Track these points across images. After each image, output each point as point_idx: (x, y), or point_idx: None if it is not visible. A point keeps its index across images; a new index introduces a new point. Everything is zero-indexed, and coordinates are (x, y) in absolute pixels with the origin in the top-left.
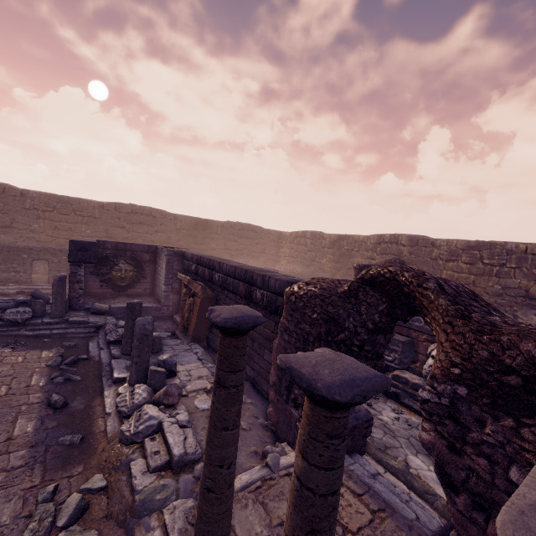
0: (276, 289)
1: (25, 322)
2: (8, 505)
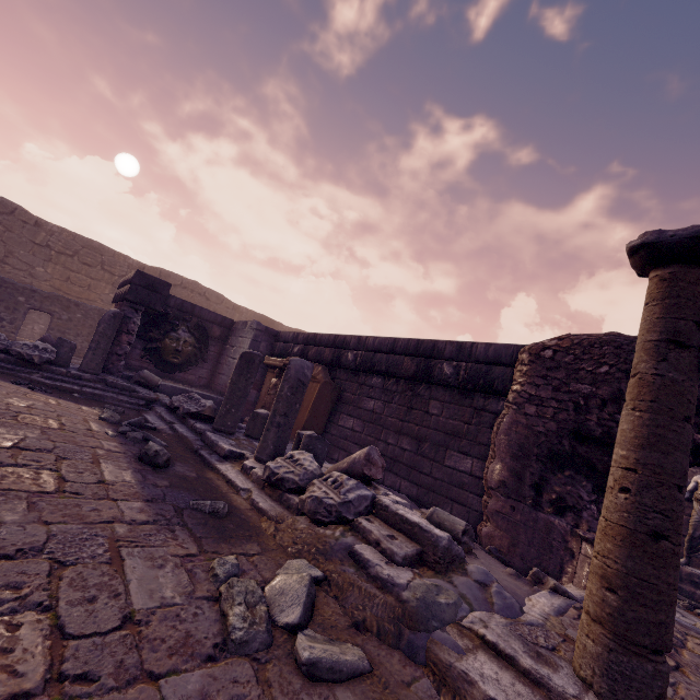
0: (489, 356)
1: (42, 365)
2: (162, 573)
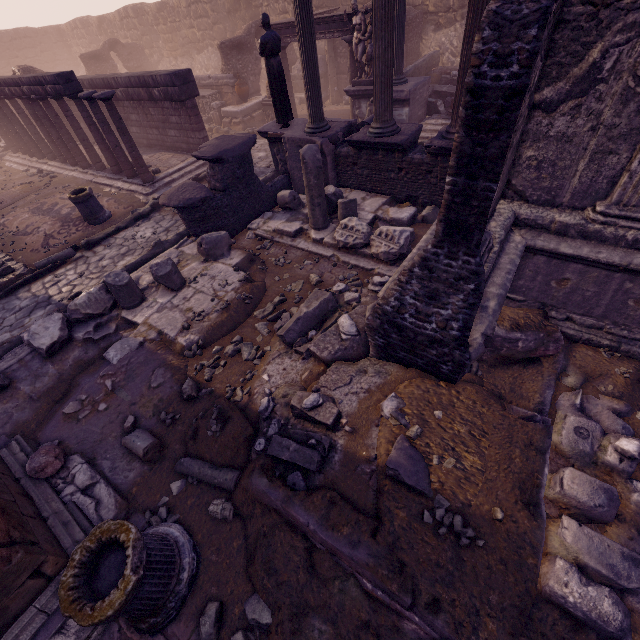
0: None
1: None
2: None
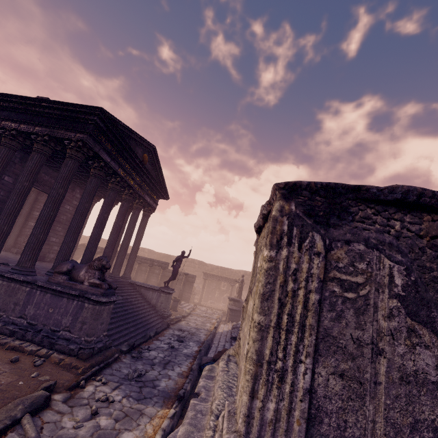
0: None
1: None
2: None
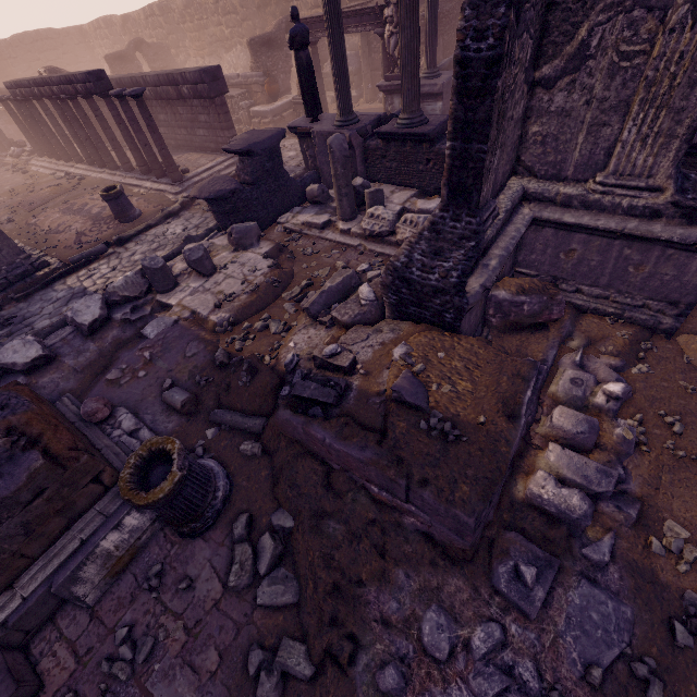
0: None
1: None
2: None
